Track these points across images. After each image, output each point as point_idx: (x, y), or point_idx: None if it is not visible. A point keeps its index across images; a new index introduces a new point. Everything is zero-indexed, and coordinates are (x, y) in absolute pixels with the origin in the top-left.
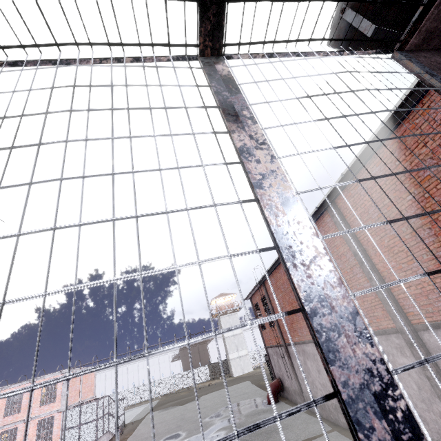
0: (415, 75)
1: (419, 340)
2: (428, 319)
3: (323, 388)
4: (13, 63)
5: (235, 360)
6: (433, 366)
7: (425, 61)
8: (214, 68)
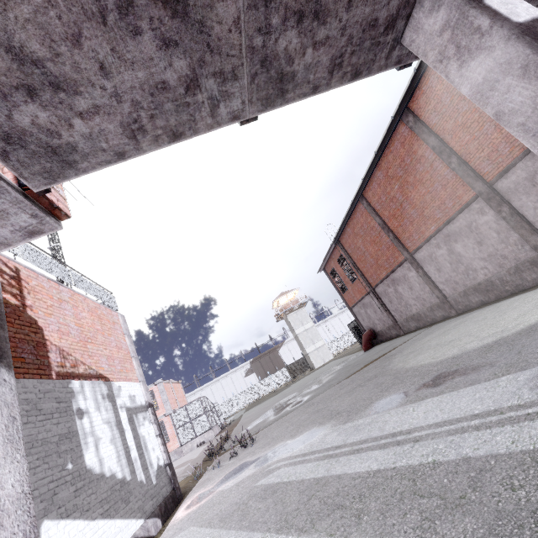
0: None
1: (494, 191)
2: (500, 169)
3: (417, 301)
4: None
5: (313, 353)
6: (507, 205)
7: None
8: None
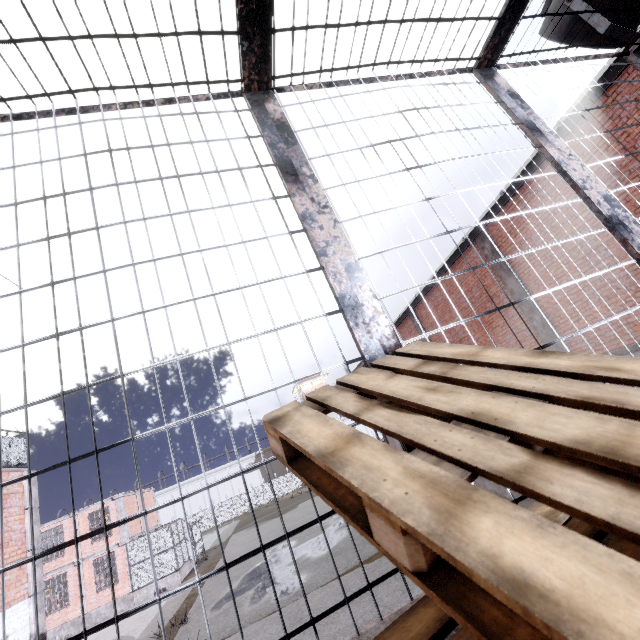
0: None
1: None
2: (598, 352)
3: None
4: (329, 84)
5: None
6: None
7: None
8: (495, 82)
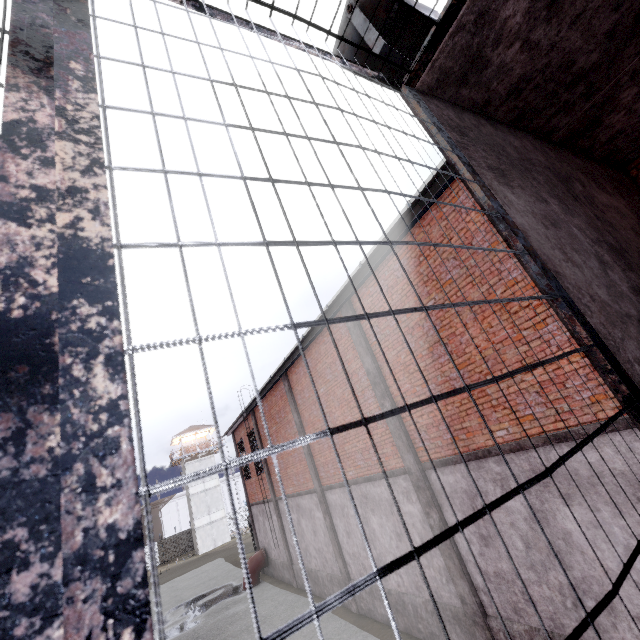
0: (424, 127)
1: (426, 481)
2: (437, 455)
3: (319, 554)
4: None
5: (204, 529)
6: (437, 512)
7: (436, 111)
8: None
